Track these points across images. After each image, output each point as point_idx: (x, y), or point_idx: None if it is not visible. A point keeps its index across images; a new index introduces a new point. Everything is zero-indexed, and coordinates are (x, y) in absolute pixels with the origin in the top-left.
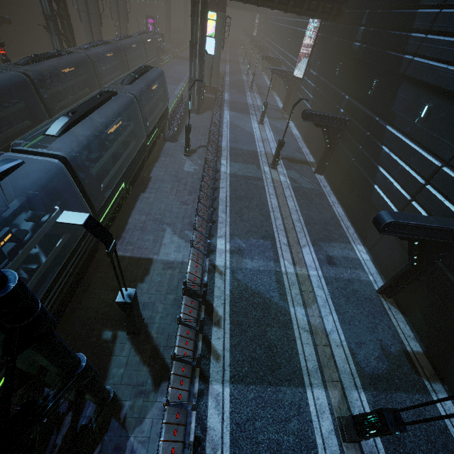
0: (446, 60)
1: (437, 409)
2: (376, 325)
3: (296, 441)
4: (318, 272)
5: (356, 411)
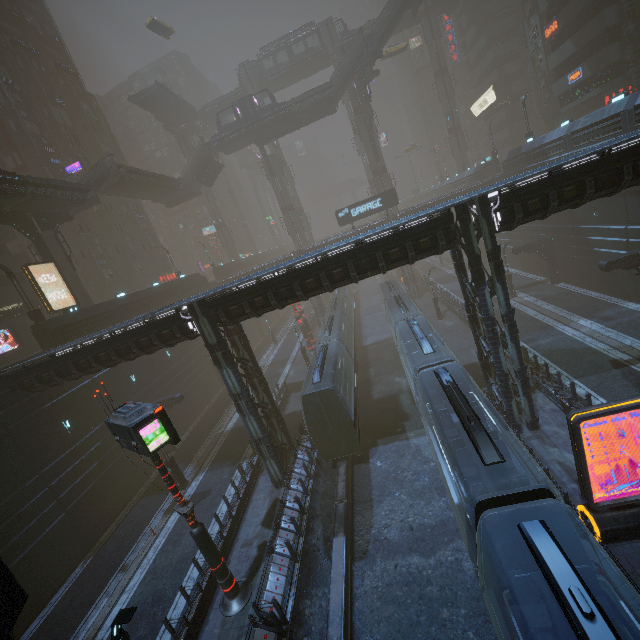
0: None
1: None
2: None
3: (637, 381)
4: (600, 327)
5: None
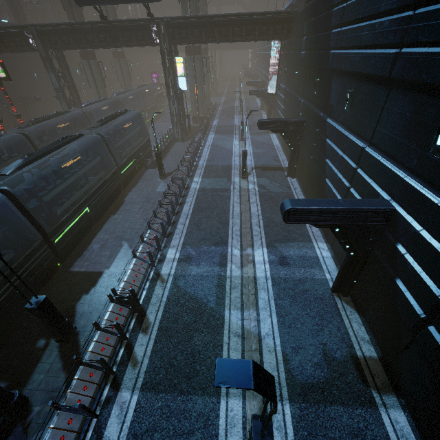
0: (354, 46)
1: (384, 428)
2: (322, 327)
3: None
4: (266, 273)
5: (274, 427)
